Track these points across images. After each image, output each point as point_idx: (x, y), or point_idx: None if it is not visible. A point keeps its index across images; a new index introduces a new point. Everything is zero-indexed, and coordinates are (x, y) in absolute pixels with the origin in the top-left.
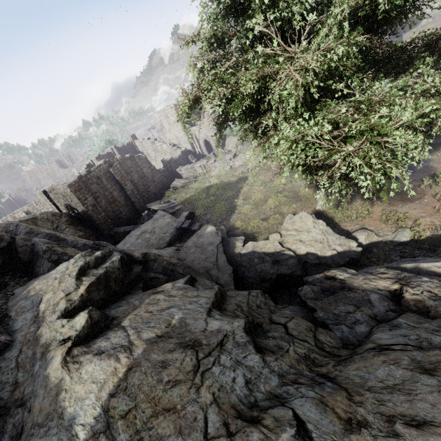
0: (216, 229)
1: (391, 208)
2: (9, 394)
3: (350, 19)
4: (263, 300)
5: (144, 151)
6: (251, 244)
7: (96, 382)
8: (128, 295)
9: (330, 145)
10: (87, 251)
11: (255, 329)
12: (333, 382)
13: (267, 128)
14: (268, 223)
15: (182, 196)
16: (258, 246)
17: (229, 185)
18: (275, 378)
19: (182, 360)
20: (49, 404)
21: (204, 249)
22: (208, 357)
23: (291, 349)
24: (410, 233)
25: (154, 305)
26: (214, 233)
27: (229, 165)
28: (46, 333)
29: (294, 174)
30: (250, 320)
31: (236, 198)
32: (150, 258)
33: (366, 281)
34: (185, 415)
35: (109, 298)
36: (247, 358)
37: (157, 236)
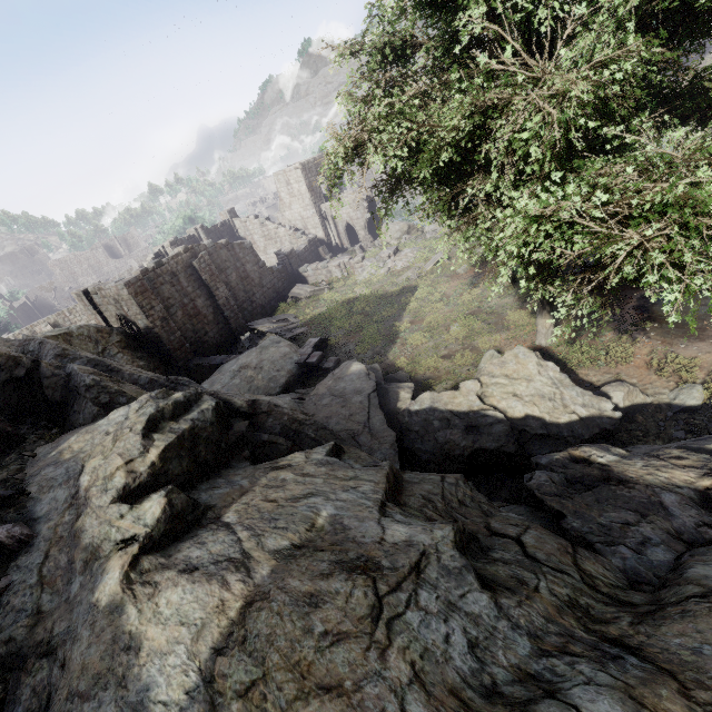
0: (367, 369)
1: (666, 349)
2: (26, 632)
3: (638, 16)
4: (468, 491)
5: (247, 236)
6: (429, 397)
7: (188, 624)
8: (227, 469)
9: (602, 227)
10: (159, 391)
11: (467, 543)
12: (638, 656)
13: (469, 202)
14: (452, 363)
15: (308, 312)
16: (440, 399)
17: (385, 297)
18: (524, 641)
19: (349, 595)
20: (99, 657)
21: (347, 399)
22: (396, 593)
23: (543, 586)
24: (702, 393)
25: (278, 489)
26: (363, 374)
27: (387, 265)
28: (92, 526)
29: (497, 286)
30: (460, 528)
31: (397, 320)
32: (261, 410)
33: (649, 470)
34: (361, 701)
35: (197, 471)
36: (466, 599)
37: (266, 374)
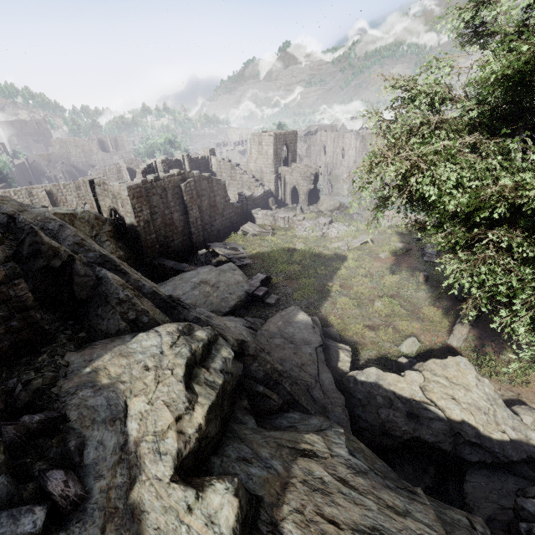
0: (312, 321)
1: None
2: None
3: None
4: None
5: (218, 172)
6: (375, 372)
7: None
8: (239, 425)
9: None
10: (184, 325)
11: None
12: None
13: None
14: (376, 335)
15: (254, 247)
16: (384, 378)
17: (319, 257)
18: None
19: None
20: None
21: (298, 347)
22: None
23: None
24: None
25: (327, 499)
26: (310, 326)
27: (322, 230)
28: (154, 509)
29: (412, 279)
30: None
31: (329, 281)
32: (248, 352)
33: None
34: None
35: (221, 429)
36: None
37: (220, 293)
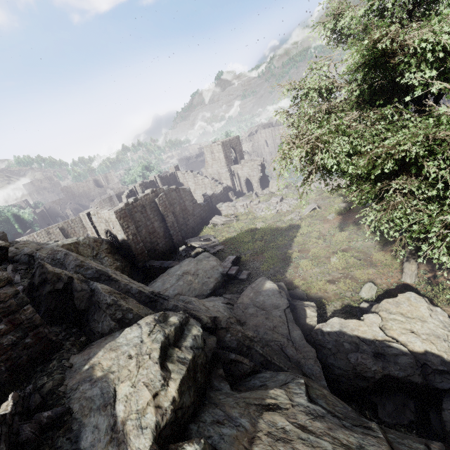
0: (277, 287)
1: None
2: None
3: None
4: None
5: (184, 182)
6: (337, 321)
7: None
8: (215, 392)
9: None
10: (160, 314)
11: None
12: None
13: None
14: (337, 288)
15: (223, 234)
16: (347, 325)
17: (277, 230)
18: None
19: None
20: None
21: (269, 312)
22: None
23: None
24: None
25: (288, 447)
26: (277, 292)
27: (275, 208)
28: None
29: (359, 231)
30: None
31: (289, 248)
32: (221, 325)
33: None
34: None
35: (197, 398)
36: None
37: (200, 279)
